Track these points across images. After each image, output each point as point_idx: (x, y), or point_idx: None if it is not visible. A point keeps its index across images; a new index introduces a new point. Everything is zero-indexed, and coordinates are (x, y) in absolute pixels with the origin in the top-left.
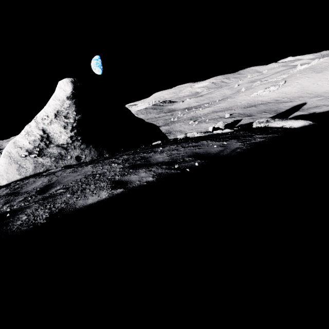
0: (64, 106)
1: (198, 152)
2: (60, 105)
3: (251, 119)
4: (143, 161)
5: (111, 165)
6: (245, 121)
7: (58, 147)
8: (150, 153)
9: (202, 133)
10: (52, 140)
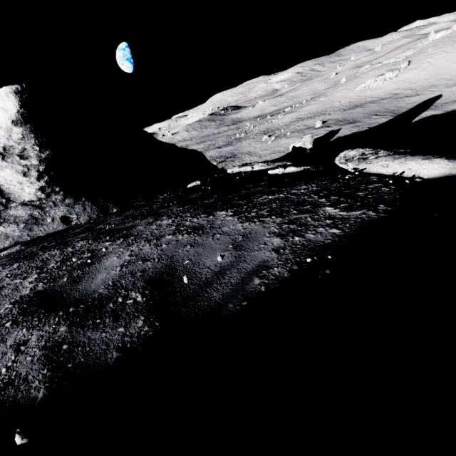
0: (13, 138)
1: (178, 264)
2: (6, 136)
3: (355, 128)
4: (71, 278)
5: (24, 280)
6: (346, 131)
7: (26, 206)
8: (114, 243)
9: (266, 165)
10: (10, 196)
